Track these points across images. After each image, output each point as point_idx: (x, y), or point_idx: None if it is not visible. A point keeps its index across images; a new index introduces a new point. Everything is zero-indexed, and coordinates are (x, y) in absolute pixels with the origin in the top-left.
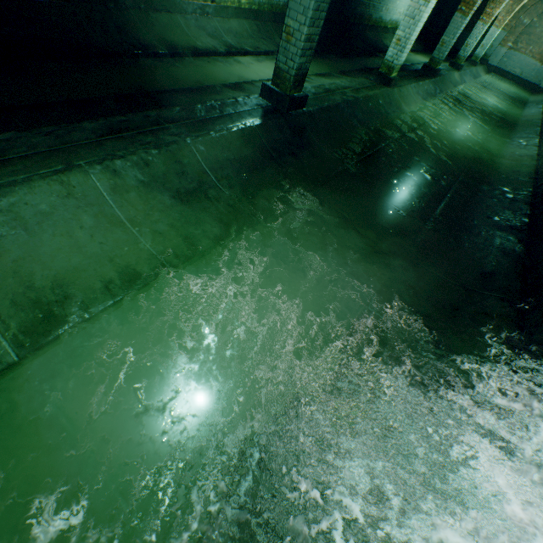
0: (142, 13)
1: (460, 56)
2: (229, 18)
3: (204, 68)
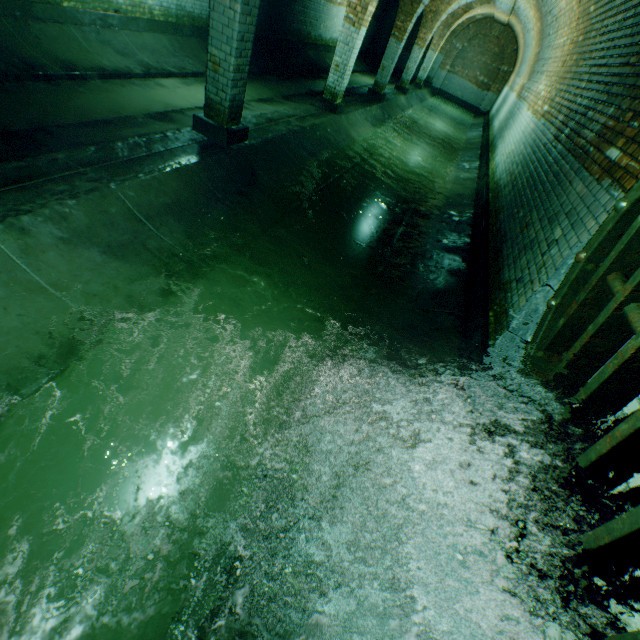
0: (20, 22)
1: (404, 79)
2: (141, 31)
3: (118, 93)
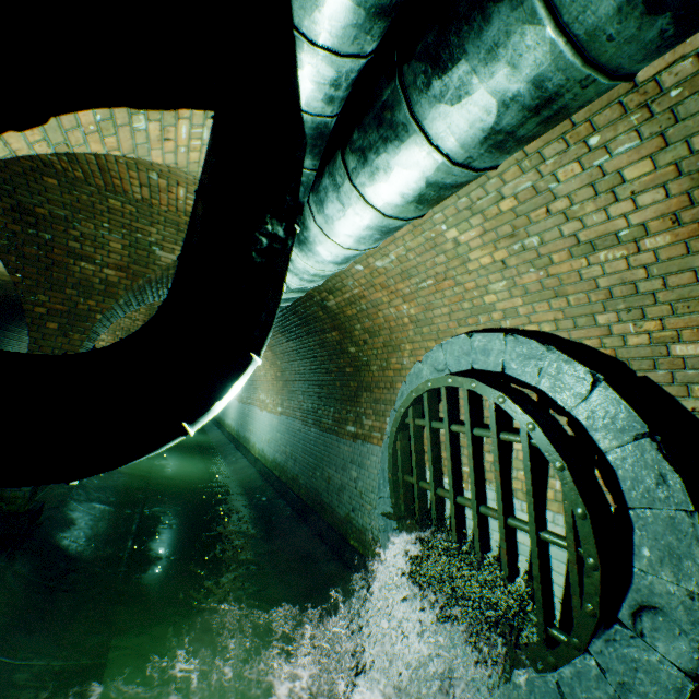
0: None
1: None
2: None
3: None
